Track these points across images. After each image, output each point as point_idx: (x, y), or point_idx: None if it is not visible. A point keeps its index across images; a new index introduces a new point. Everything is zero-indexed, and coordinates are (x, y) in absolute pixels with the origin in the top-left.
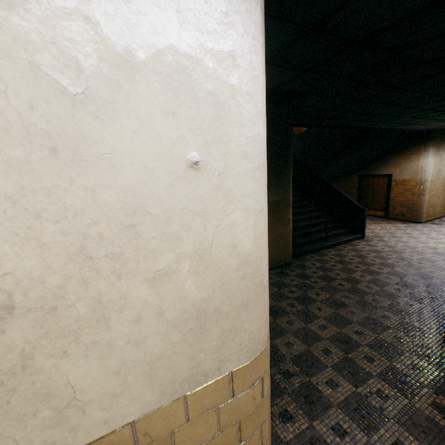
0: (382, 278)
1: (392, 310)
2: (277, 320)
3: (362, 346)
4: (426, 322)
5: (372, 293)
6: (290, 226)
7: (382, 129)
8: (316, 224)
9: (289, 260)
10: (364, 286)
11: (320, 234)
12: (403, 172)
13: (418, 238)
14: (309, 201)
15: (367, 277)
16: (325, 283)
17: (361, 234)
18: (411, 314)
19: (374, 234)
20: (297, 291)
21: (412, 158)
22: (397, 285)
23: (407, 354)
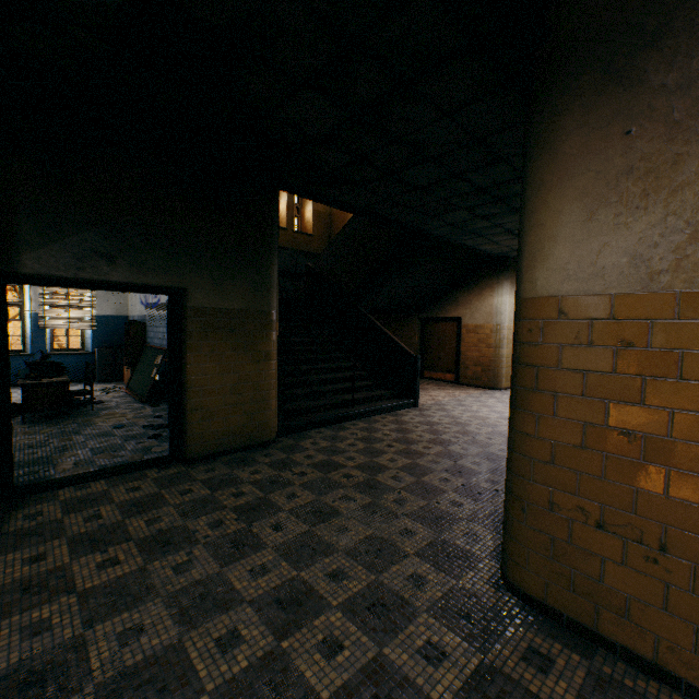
0: (426, 462)
1: (424, 517)
2: (153, 565)
3: (330, 611)
4: (479, 536)
5: (398, 488)
6: (271, 366)
7: (438, 238)
8: (341, 380)
9: (269, 435)
10: (390, 477)
11: (346, 396)
12: (475, 314)
13: (494, 406)
14: (328, 337)
15: (401, 461)
16: (319, 474)
17: (414, 399)
18: (457, 523)
19: (435, 402)
20: (251, 493)
21: (485, 294)
22: (446, 472)
23: (424, 617)
